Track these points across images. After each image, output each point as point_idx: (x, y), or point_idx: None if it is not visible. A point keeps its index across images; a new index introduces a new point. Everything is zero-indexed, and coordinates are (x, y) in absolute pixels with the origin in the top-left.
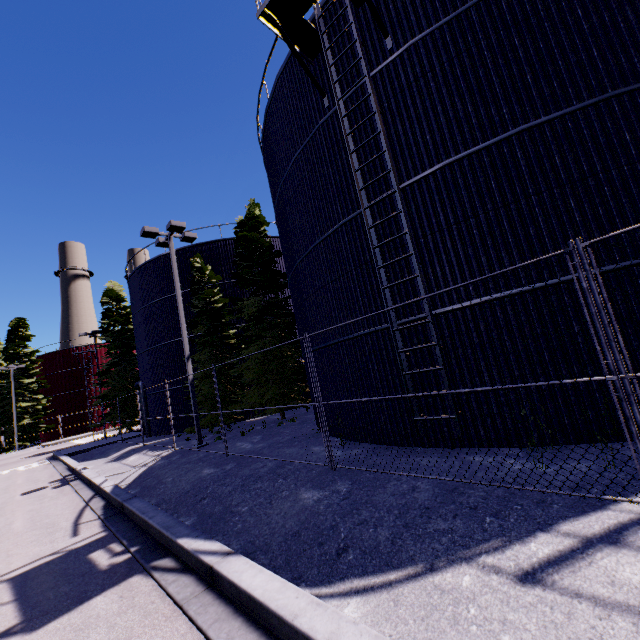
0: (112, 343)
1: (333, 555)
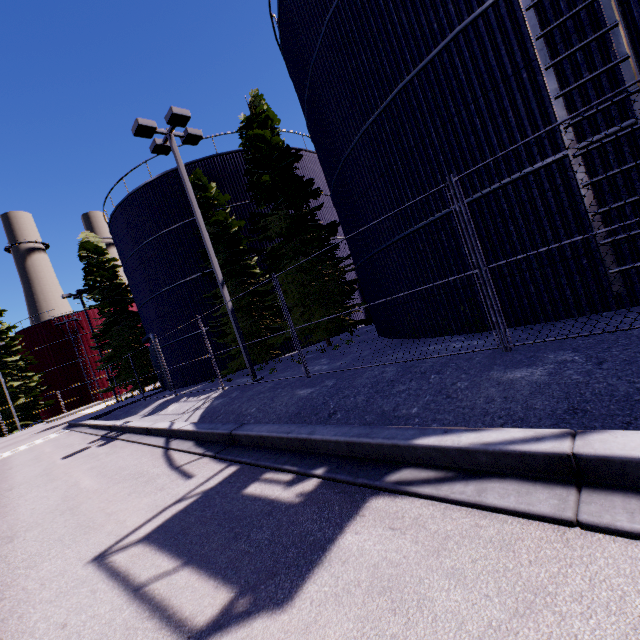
0: (102, 302)
1: None
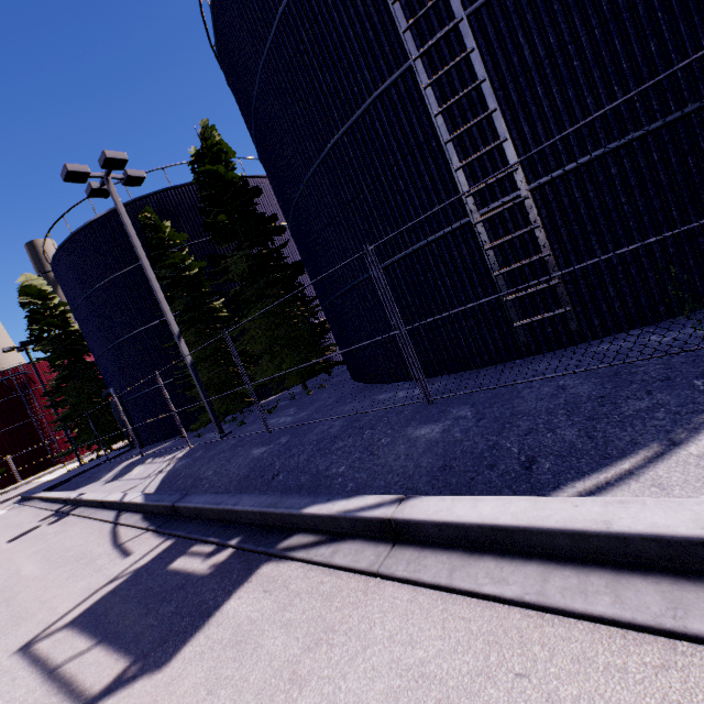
0: (53, 353)
1: (520, 471)
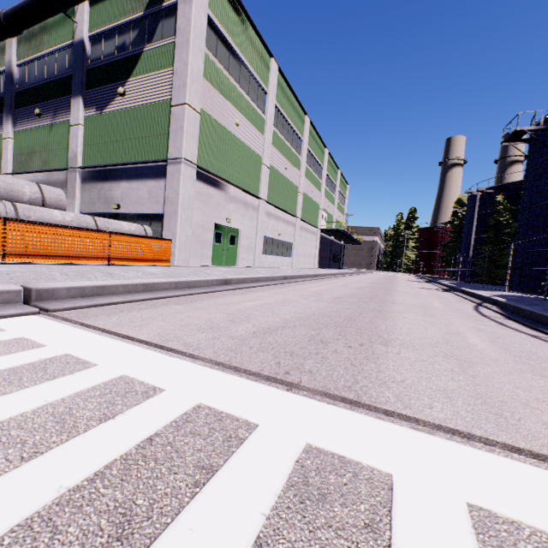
0: (453, 230)
1: None
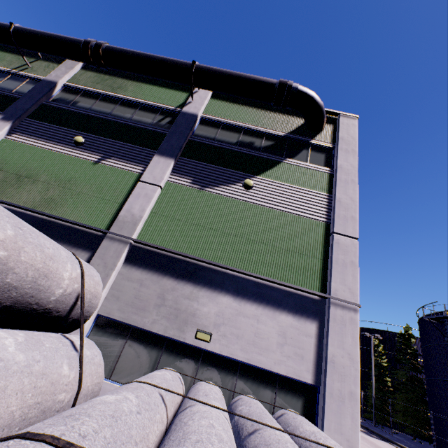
0: None
1: None
